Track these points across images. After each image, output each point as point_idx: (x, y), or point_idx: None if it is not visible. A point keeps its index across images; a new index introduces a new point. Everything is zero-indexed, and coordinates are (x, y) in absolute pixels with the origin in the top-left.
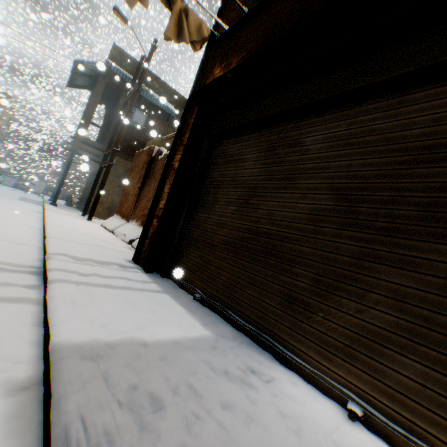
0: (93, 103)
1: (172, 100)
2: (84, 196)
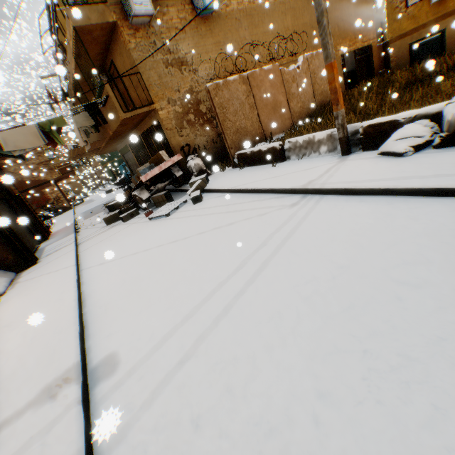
0: None
1: None
2: None
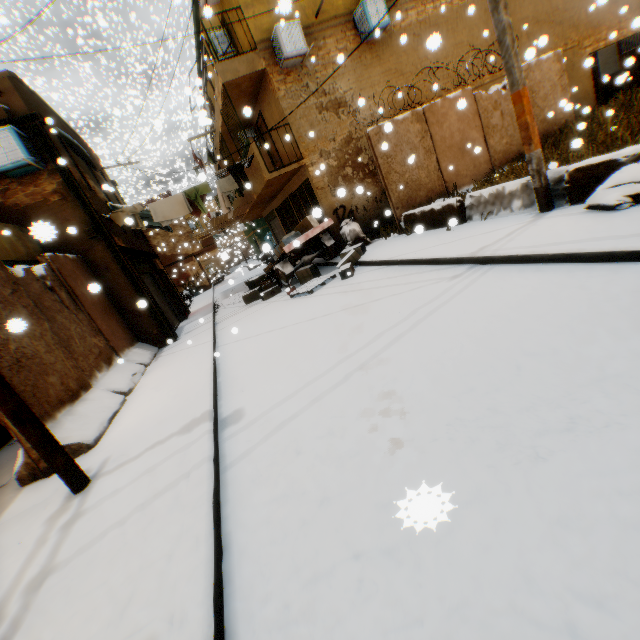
0: None
1: None
2: None
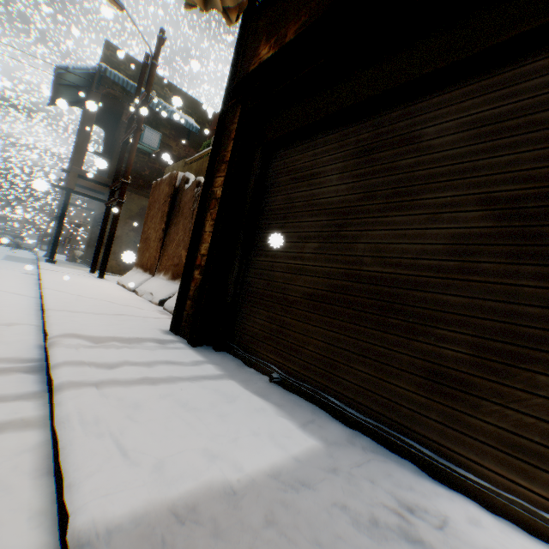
0: (87, 123)
1: (192, 111)
2: (90, 247)
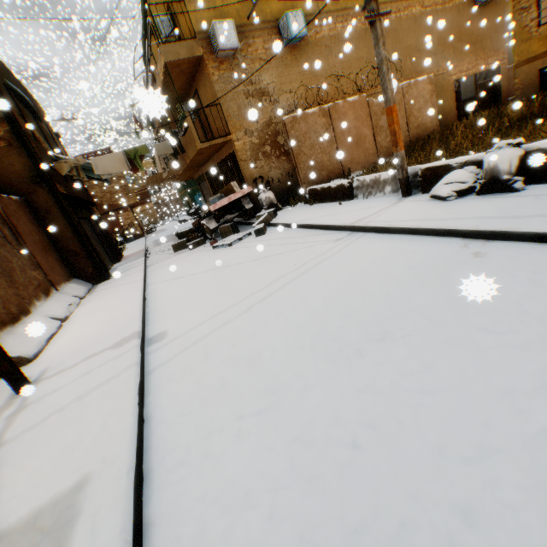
0: None
1: None
2: None
